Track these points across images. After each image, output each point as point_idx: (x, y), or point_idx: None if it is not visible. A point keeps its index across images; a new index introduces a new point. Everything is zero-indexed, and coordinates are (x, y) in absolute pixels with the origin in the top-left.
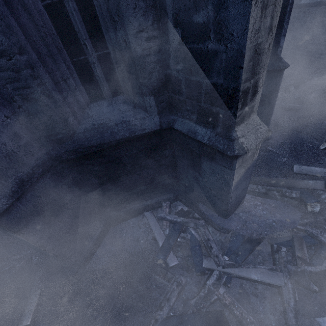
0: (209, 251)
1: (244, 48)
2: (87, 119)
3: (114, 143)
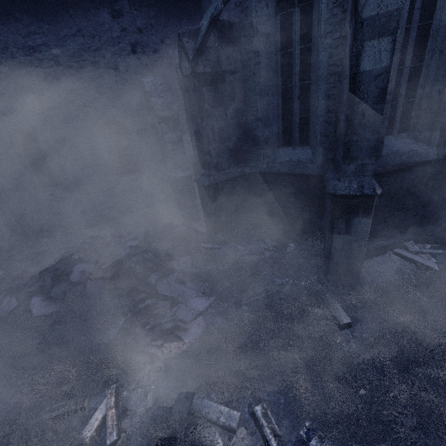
0: None
1: None
2: (384, 147)
3: (408, 165)
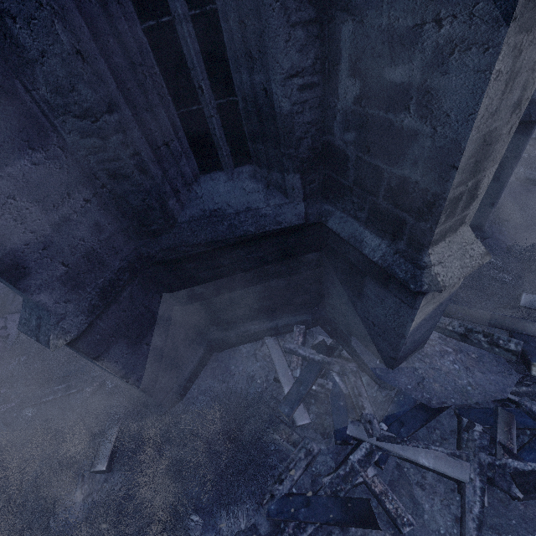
0: (359, 413)
1: (465, 141)
2: (194, 202)
3: (232, 242)
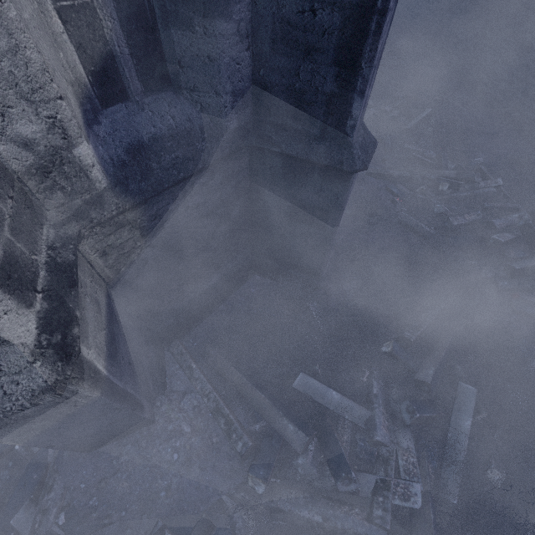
0: (41, 496)
1: None
2: None
3: None
